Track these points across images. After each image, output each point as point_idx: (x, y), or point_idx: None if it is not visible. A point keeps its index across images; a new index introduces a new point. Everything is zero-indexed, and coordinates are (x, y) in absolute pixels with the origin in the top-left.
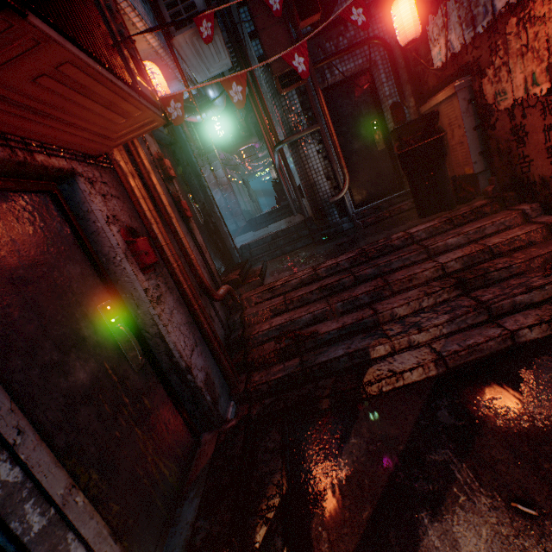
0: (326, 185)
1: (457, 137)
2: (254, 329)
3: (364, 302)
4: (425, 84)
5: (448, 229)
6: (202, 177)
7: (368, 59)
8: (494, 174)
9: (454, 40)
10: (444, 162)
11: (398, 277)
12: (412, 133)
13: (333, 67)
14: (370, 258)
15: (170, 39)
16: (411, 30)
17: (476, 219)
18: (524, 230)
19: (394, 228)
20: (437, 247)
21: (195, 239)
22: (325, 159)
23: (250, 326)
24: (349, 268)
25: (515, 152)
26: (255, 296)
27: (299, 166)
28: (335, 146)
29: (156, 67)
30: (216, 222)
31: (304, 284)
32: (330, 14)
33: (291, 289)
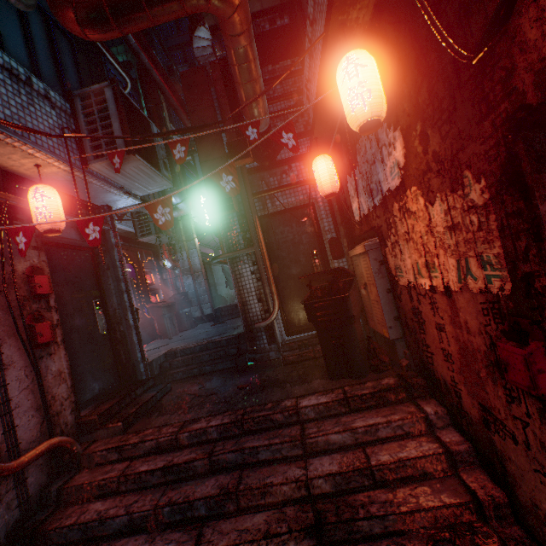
0: (257, 307)
1: (374, 294)
2: (62, 515)
3: (199, 514)
4: (353, 230)
5: (343, 412)
6: (122, 281)
7: (309, 195)
8: (408, 347)
9: (363, 204)
10: (351, 323)
11: (254, 481)
12: (328, 280)
13: (275, 198)
14: (245, 431)
15: (85, 165)
16: (328, 186)
17: (378, 405)
18: (420, 450)
19: (299, 383)
20: (317, 443)
21: (35, 372)
22: (259, 280)
23: (67, 505)
24: (218, 440)
25: (419, 334)
26: (100, 453)
27: (234, 281)
28: (266, 270)
29: (51, 190)
30: (127, 330)
31: (159, 449)
32: (276, 155)
33: (144, 453)
